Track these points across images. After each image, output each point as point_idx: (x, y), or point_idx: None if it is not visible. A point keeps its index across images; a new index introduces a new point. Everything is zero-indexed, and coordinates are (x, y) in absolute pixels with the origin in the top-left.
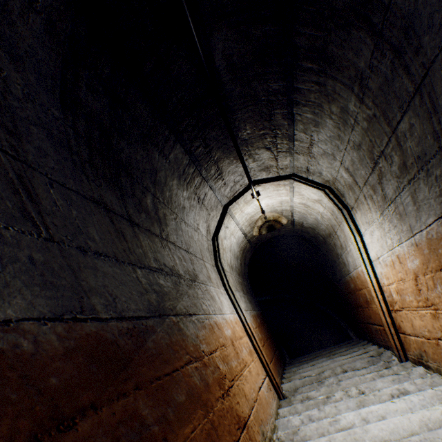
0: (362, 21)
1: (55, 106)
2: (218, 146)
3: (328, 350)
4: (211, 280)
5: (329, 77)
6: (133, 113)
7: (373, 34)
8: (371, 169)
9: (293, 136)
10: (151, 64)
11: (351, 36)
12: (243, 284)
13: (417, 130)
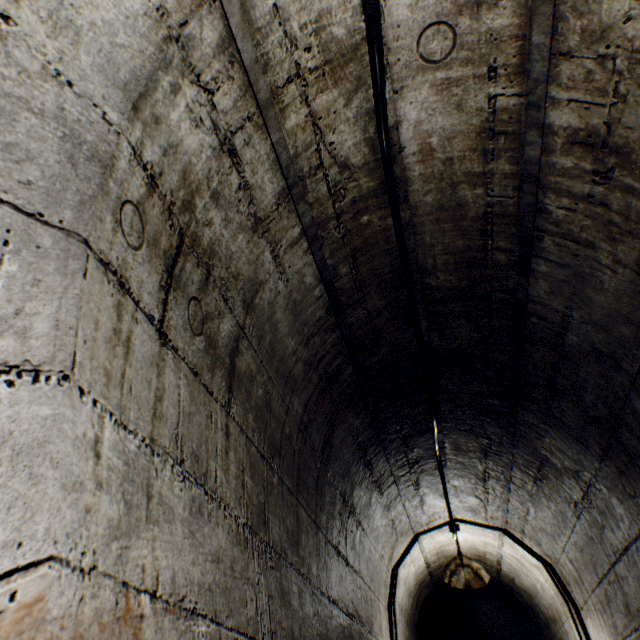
0: (571, 476)
1: (338, 479)
2: (427, 484)
3: None
4: (382, 632)
5: (546, 485)
6: (373, 469)
7: (580, 488)
8: (596, 581)
9: (507, 500)
10: (398, 443)
11: (562, 477)
12: None
13: (631, 583)
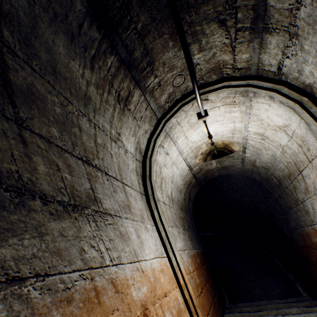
0: None
1: None
2: None
3: (274, 304)
4: (131, 210)
5: None
6: None
7: None
8: None
9: None
10: None
11: None
12: (185, 220)
13: None
